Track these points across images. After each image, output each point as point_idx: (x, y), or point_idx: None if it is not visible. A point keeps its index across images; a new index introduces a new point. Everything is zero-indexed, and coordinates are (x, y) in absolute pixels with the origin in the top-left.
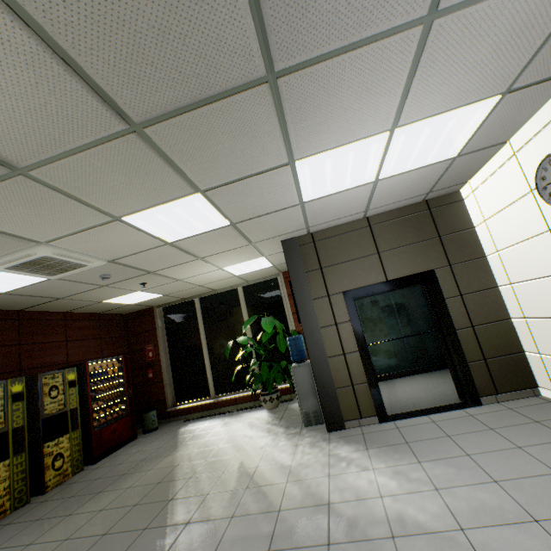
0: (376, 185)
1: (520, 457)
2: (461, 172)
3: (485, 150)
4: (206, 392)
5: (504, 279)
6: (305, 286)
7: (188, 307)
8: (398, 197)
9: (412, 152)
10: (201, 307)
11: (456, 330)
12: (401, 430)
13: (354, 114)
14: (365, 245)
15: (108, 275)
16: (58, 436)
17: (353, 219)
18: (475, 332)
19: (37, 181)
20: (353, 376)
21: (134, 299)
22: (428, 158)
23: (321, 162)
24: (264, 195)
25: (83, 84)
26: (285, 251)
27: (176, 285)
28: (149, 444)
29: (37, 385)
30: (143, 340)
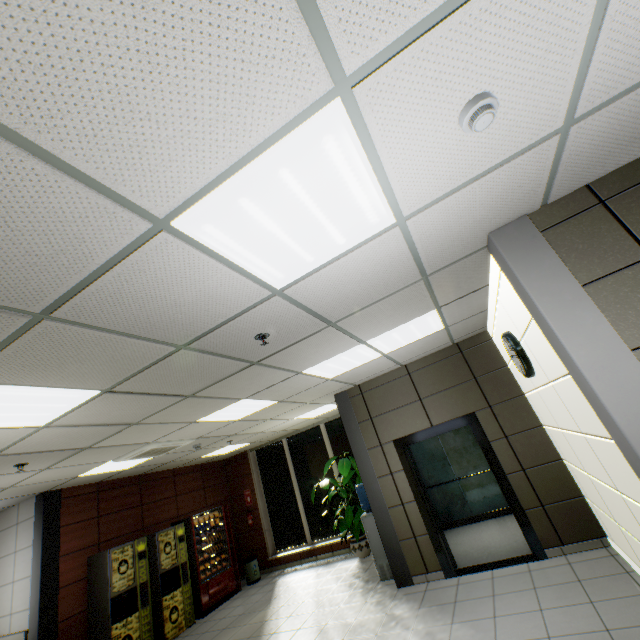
0: (388, 355)
1: (533, 620)
2: (468, 327)
3: (471, 317)
4: (302, 537)
5: (541, 419)
6: (358, 437)
7: (277, 448)
8: (421, 351)
9: (398, 340)
10: (289, 447)
11: (507, 474)
12: (459, 586)
13: (324, 350)
14: (407, 393)
15: (198, 444)
16: (173, 589)
17: (392, 369)
18: (527, 476)
19: (143, 423)
20: (414, 527)
21: (227, 450)
22: (418, 336)
23: (323, 365)
24: (293, 386)
25: (159, 395)
26: (338, 405)
27: (259, 435)
28: (249, 597)
29: (155, 542)
30: (241, 485)
